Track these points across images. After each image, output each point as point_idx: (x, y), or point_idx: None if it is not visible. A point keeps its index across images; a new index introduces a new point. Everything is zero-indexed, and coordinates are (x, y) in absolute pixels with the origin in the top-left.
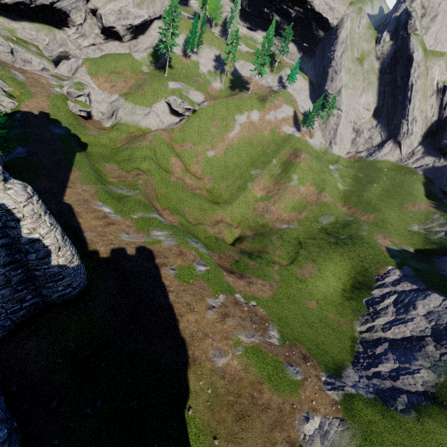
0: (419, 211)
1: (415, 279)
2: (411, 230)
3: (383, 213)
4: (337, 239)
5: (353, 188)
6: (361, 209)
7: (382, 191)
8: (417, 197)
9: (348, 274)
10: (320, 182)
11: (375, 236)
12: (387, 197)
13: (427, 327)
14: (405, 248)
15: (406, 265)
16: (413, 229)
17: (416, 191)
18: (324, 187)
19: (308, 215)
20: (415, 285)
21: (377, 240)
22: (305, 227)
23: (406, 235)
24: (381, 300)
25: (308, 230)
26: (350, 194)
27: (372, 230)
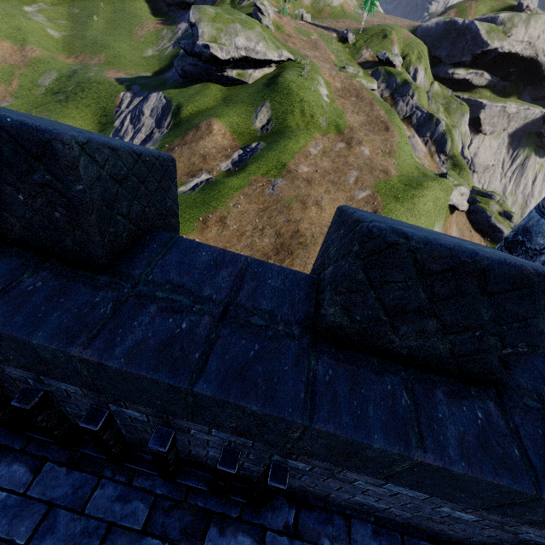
0: (149, 33)
1: (141, 92)
2: (146, 57)
3: (112, 48)
4: (67, 94)
5: (73, 32)
6: (89, 53)
7: (107, 24)
8: (142, 17)
9: (92, 122)
10: (14, 32)
11: (105, 73)
12: (114, 29)
13: (152, 122)
14: (142, 75)
15: (134, 84)
16: (148, 54)
17: (140, 11)
18: (25, 38)
19: (22, 83)
20: (142, 96)
21: (106, 75)
22: (25, 98)
23: (143, 63)
24: (122, 126)
25: (31, 101)
26: (72, 40)
27: (103, 69)
